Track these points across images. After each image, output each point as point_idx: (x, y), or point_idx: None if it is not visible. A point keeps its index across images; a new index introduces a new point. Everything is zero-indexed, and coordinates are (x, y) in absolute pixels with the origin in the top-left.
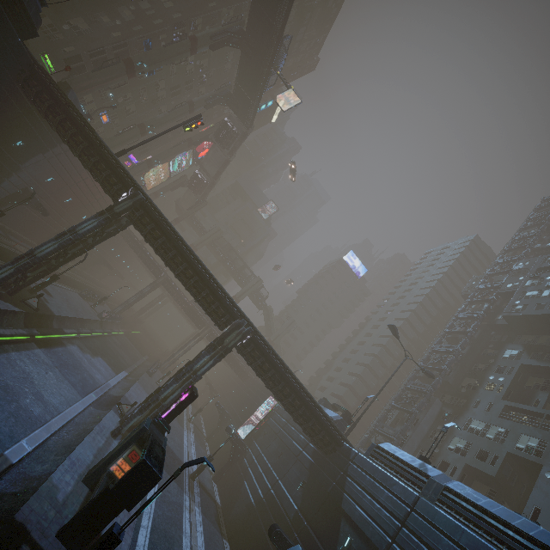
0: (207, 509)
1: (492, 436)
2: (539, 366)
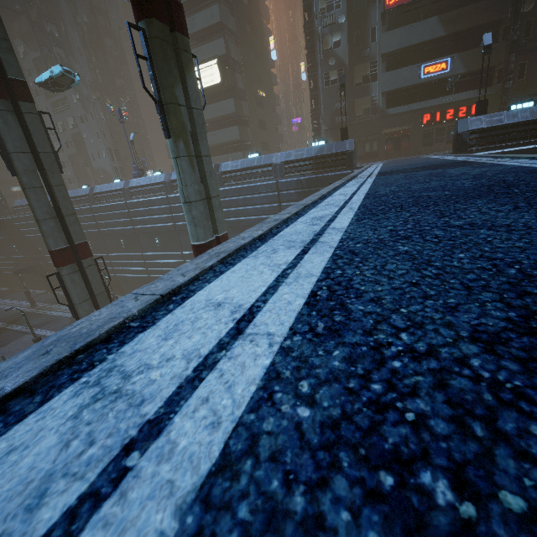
0: (3, 296)
1: (62, 130)
2: (39, 57)
